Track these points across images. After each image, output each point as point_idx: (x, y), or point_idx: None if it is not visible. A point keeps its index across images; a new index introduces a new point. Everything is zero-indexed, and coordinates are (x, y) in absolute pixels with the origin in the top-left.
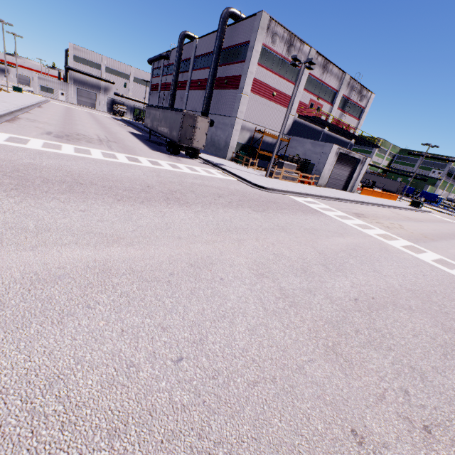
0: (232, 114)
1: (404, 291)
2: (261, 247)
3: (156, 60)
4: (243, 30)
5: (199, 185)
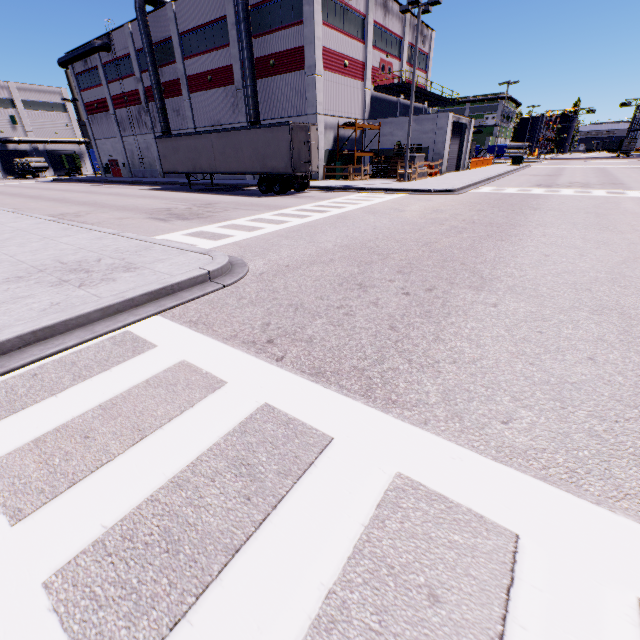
0: (307, 111)
1: None
2: None
3: (81, 58)
4: None
5: (435, 209)
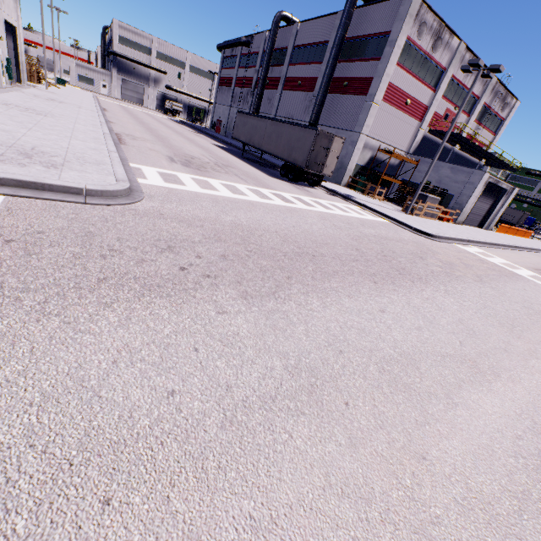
0: (355, 128)
1: None
2: None
3: (230, 47)
4: (378, 17)
5: (383, 239)
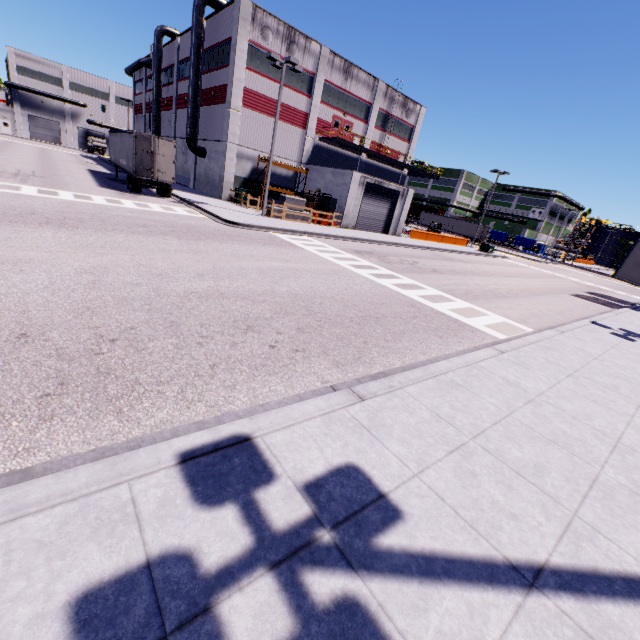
0: (223, 138)
1: (284, 294)
2: (128, 259)
3: (134, 70)
4: (225, 23)
5: (125, 217)
